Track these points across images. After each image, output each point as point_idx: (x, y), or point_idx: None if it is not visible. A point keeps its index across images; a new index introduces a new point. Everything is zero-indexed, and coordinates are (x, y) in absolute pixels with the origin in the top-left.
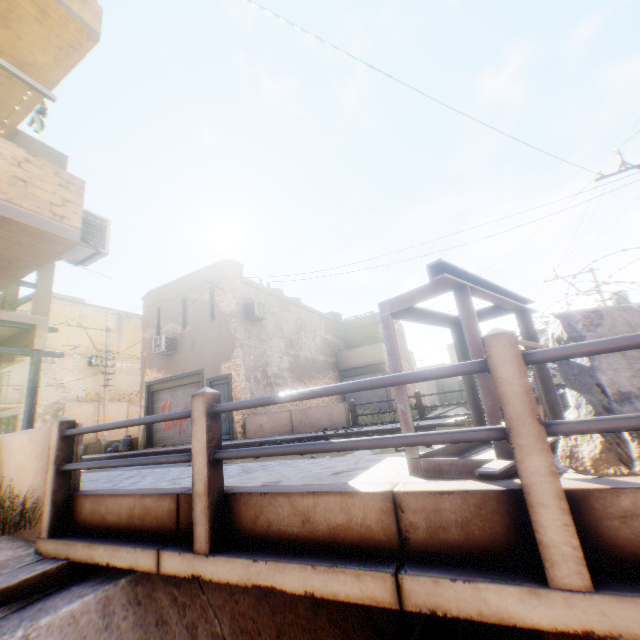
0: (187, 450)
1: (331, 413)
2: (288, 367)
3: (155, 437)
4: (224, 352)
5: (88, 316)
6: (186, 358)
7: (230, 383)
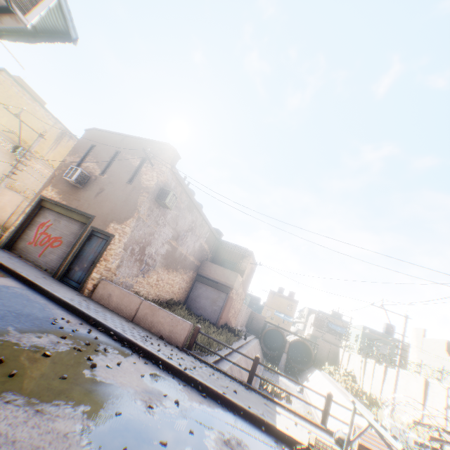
0: (28, 281)
1: (175, 326)
2: (164, 254)
3: (19, 243)
4: (121, 214)
5: (38, 115)
6: (87, 198)
7: (109, 242)
